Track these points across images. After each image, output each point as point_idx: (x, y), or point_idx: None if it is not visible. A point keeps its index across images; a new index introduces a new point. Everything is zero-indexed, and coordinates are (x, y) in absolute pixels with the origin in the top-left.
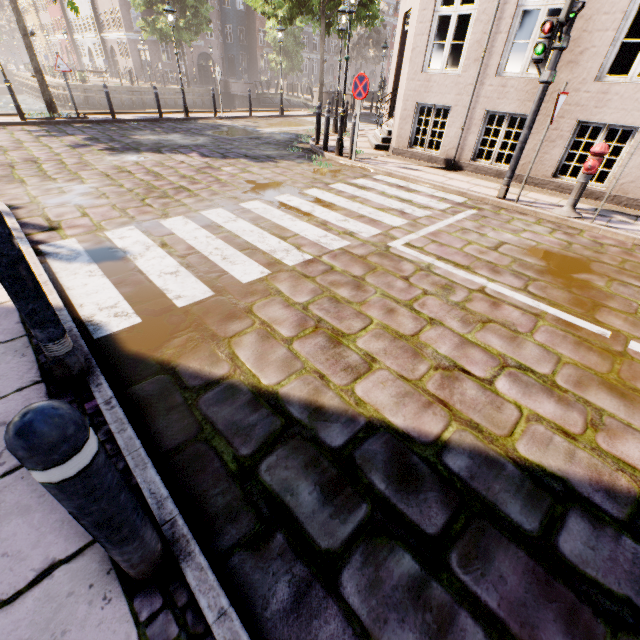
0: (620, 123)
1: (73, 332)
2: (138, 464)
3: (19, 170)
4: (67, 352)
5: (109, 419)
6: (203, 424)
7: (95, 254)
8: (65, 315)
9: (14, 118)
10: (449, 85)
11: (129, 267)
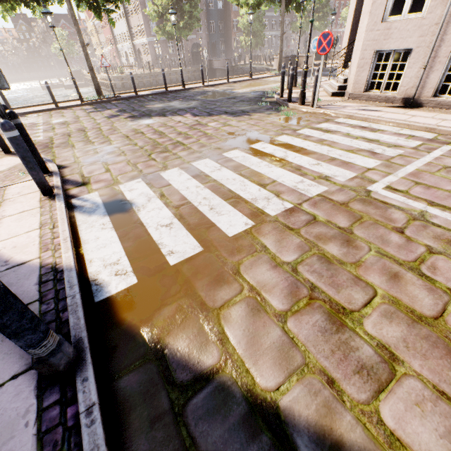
0: None
1: (75, 299)
2: None
3: (73, 137)
4: (50, 351)
5: (85, 444)
6: None
7: (109, 206)
8: (73, 277)
9: (78, 102)
10: (411, 29)
11: (133, 219)
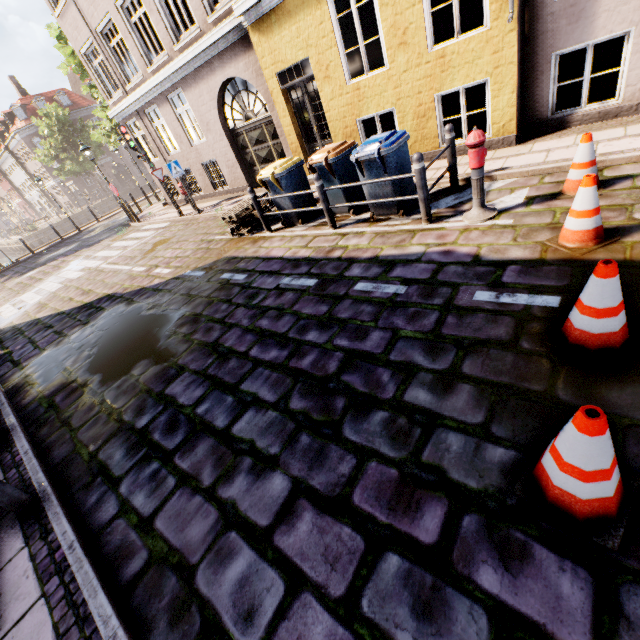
0: (210, 159)
1: None
2: None
3: None
4: None
5: None
6: None
7: None
8: None
9: None
10: (161, 165)
11: None
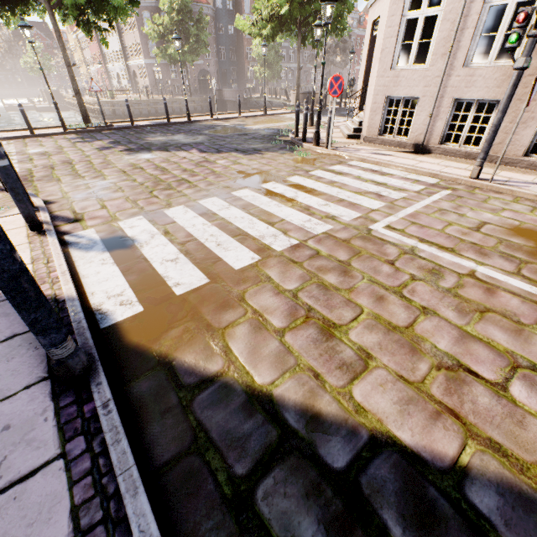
0: None
1: (81, 324)
2: (129, 488)
3: (57, 170)
4: (69, 354)
5: (105, 426)
6: (197, 431)
7: (108, 243)
8: (76, 305)
9: (59, 129)
10: (417, 79)
11: (136, 255)
